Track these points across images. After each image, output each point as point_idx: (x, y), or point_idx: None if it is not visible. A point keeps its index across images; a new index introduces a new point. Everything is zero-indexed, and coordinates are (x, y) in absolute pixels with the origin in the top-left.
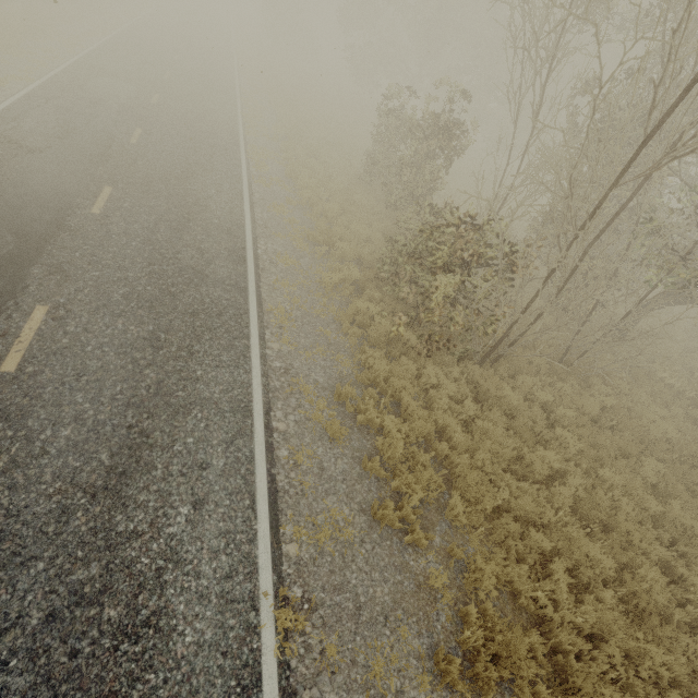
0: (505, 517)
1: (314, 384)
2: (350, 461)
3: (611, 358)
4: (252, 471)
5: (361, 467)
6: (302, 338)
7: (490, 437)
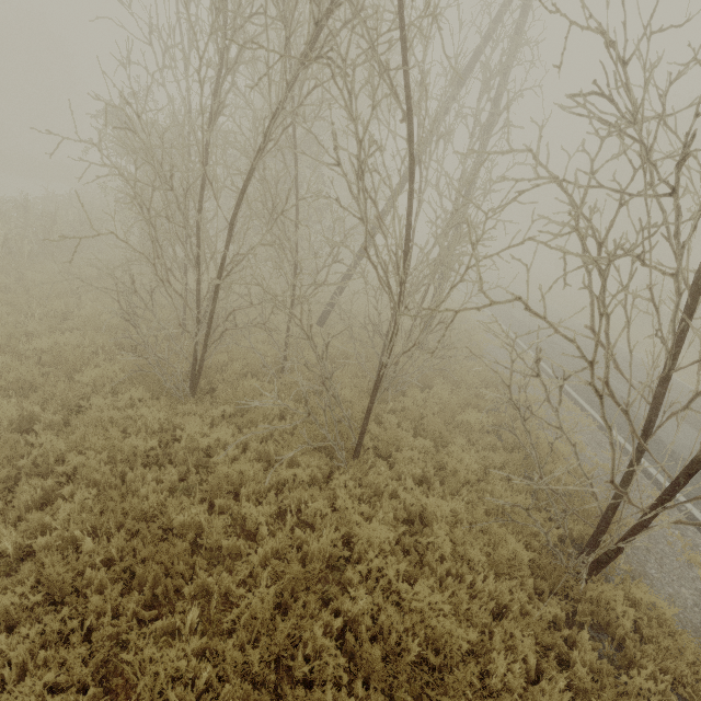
0: None
1: None
2: None
3: None
4: None
5: None
6: None
7: None
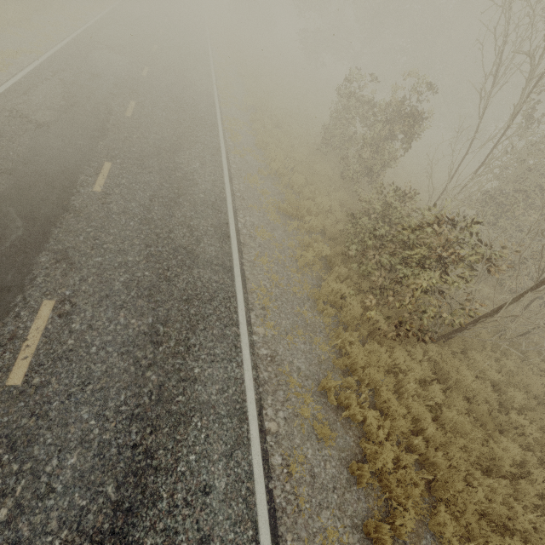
0: (483, 524)
1: (297, 372)
2: (338, 464)
3: (540, 328)
4: (252, 491)
5: (348, 470)
6: (283, 319)
7: (457, 428)
